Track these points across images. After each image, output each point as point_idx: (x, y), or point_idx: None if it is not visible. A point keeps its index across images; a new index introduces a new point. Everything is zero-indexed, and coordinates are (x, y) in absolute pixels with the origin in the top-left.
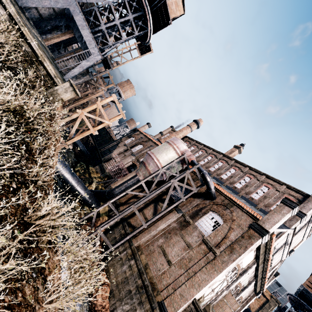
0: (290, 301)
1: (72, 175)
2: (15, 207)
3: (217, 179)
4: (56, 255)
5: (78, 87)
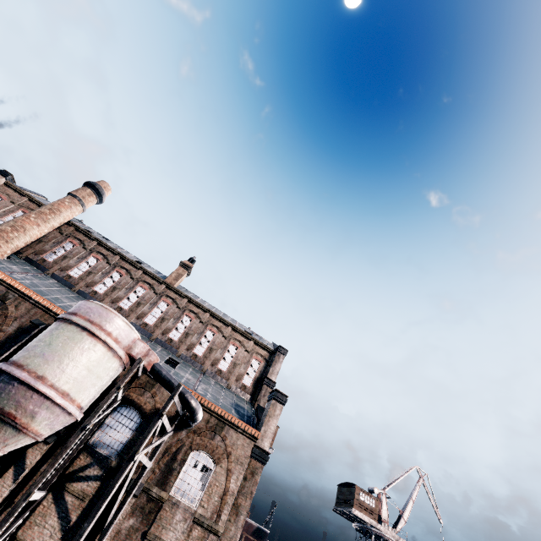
0: None
1: None
2: None
3: (164, 343)
4: None
5: None
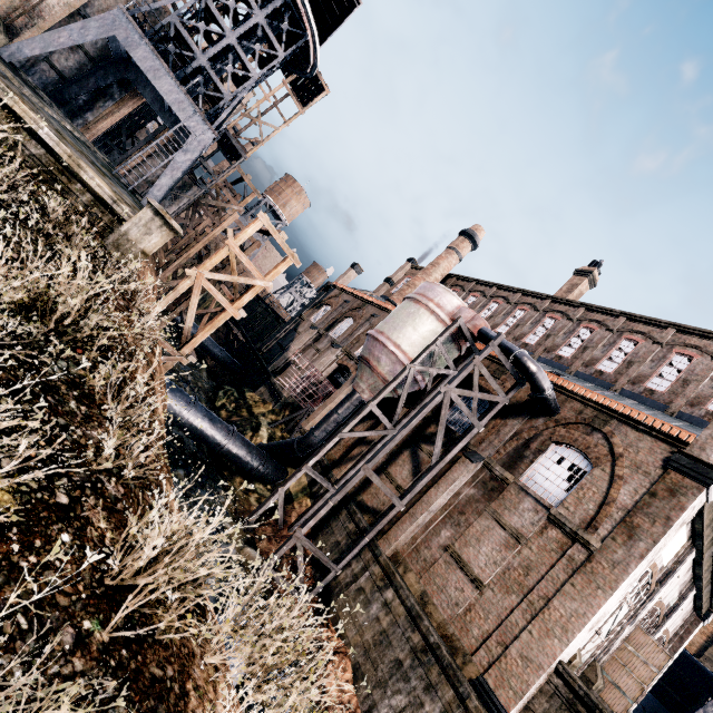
0: None
1: (211, 422)
2: (74, 557)
3: (548, 361)
4: (206, 657)
5: (182, 221)
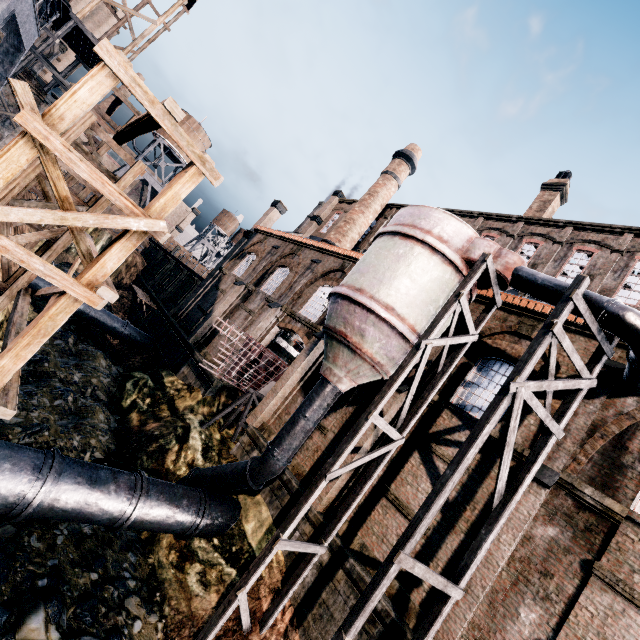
0: None
1: (94, 487)
2: None
3: None
4: None
5: None
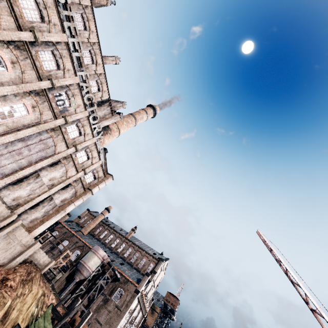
0: (161, 310)
1: None
2: None
3: (122, 258)
4: None
5: None
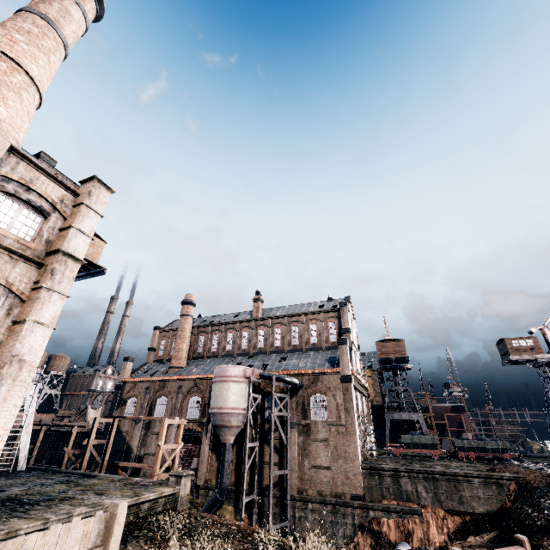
0: (381, 370)
1: None
2: None
3: (275, 351)
4: None
5: None
